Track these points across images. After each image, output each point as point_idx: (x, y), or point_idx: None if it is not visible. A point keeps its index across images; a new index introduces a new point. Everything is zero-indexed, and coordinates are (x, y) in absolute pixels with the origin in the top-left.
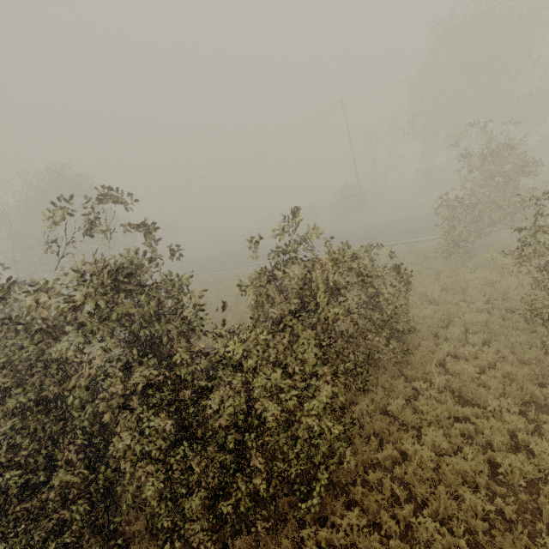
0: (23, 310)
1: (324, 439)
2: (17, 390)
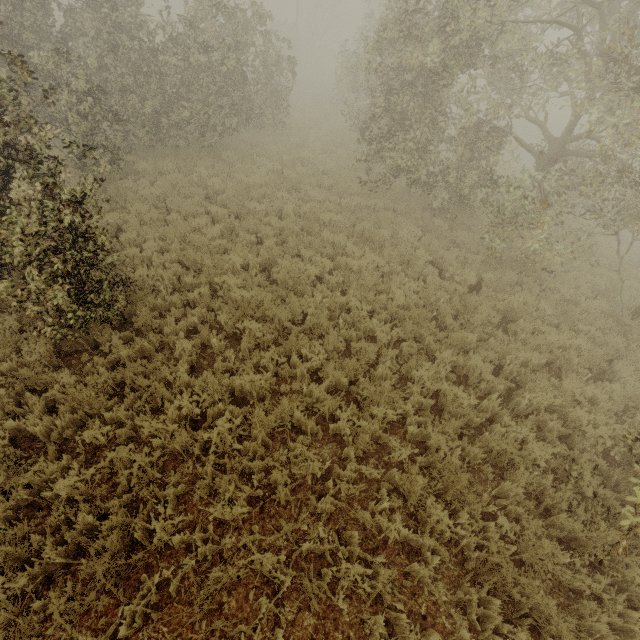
0: None
1: (224, 112)
2: None
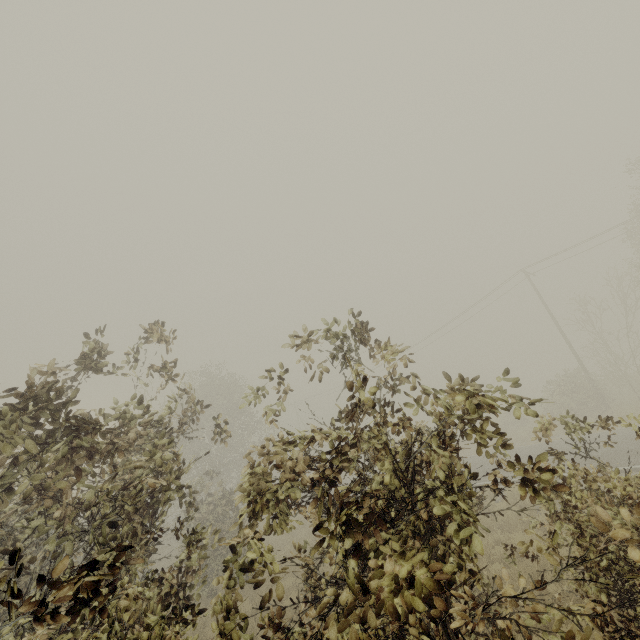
0: None
1: None
2: None
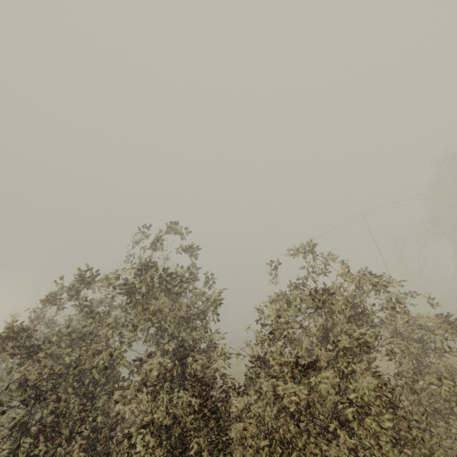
0: (106, 277)
1: None
2: (73, 349)
